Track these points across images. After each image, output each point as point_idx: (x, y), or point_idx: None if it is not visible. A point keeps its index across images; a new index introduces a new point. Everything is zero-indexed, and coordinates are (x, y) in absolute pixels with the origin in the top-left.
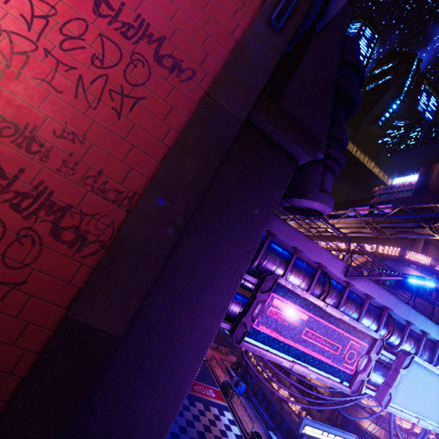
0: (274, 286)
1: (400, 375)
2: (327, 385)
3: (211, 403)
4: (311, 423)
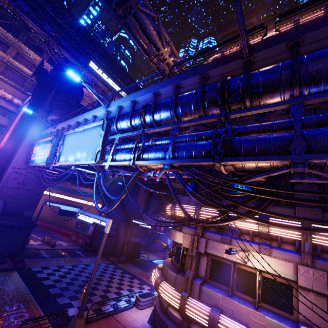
0: (33, 145)
1: (60, 145)
2: (40, 165)
3: (151, 286)
4: (82, 212)
